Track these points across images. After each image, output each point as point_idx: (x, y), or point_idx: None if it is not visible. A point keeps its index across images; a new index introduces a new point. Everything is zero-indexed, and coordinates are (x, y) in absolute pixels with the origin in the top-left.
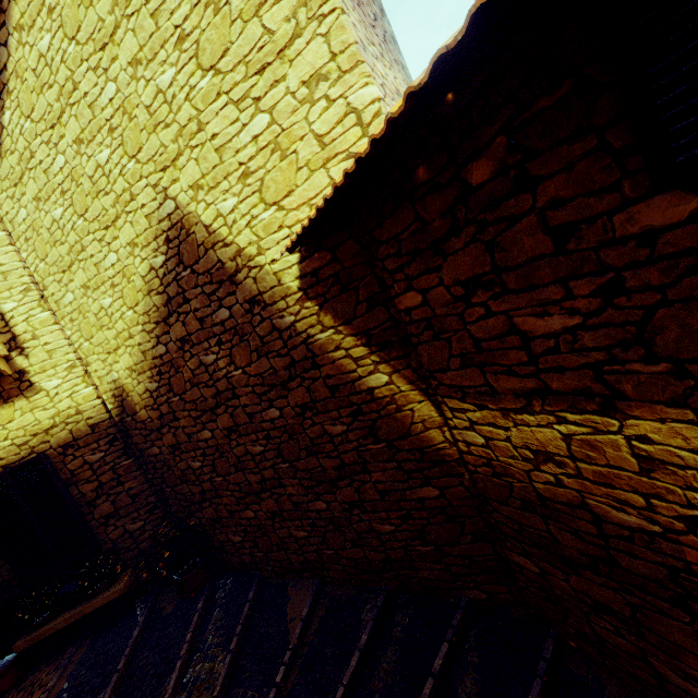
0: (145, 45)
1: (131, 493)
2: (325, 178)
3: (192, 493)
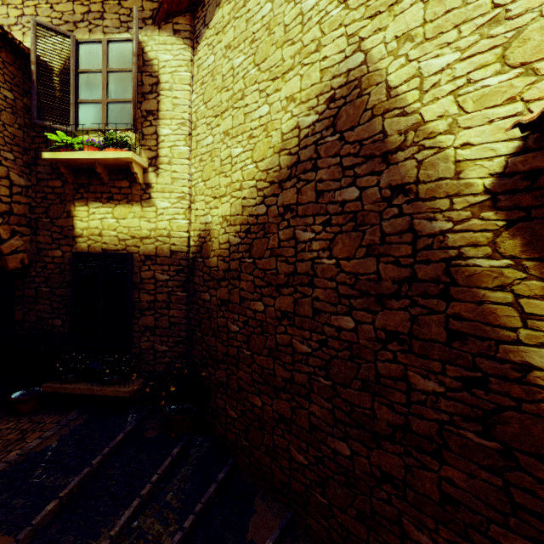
0: None
1: (171, 320)
2: None
3: (216, 349)
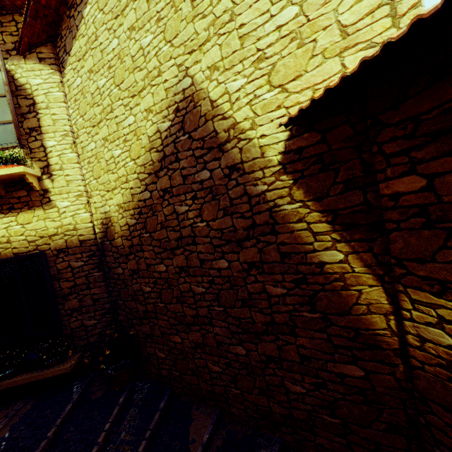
0: None
1: (94, 297)
2: (337, 65)
3: (137, 310)
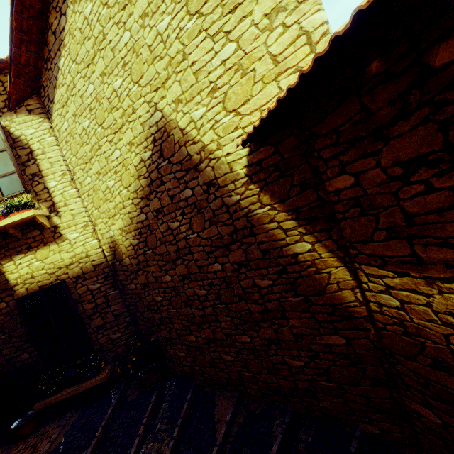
0: (152, 2)
1: (115, 313)
2: (275, 88)
3: (154, 318)
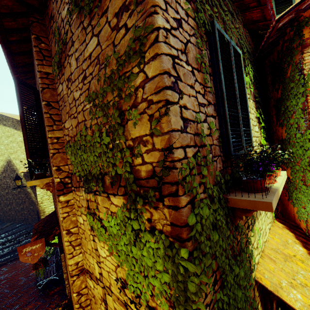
0: (13, 140)
1: None
2: None
3: None
